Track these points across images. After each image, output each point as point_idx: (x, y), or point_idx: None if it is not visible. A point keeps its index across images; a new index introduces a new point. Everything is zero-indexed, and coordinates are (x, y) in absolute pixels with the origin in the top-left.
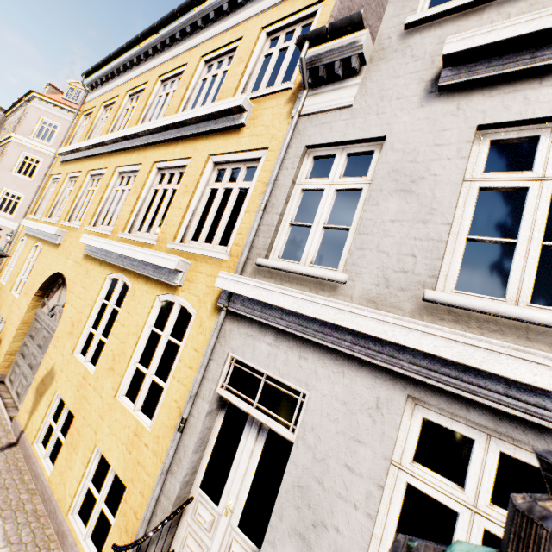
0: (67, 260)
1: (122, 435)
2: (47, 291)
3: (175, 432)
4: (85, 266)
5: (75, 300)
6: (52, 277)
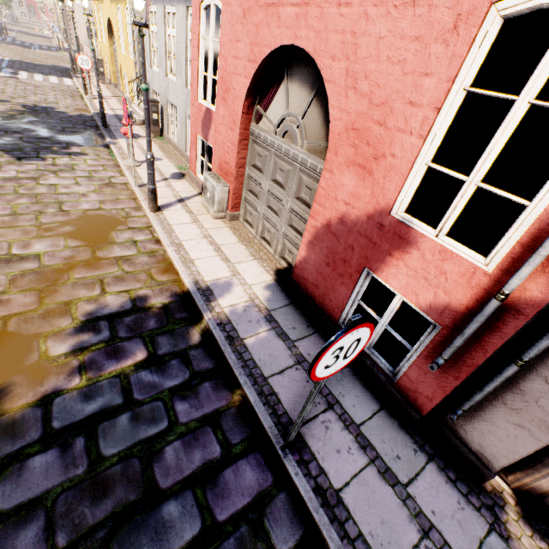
0: (108, 9)
1: (132, 67)
2: (112, 34)
3: (136, 54)
4: (112, 7)
5: (115, 28)
6: (109, 23)
